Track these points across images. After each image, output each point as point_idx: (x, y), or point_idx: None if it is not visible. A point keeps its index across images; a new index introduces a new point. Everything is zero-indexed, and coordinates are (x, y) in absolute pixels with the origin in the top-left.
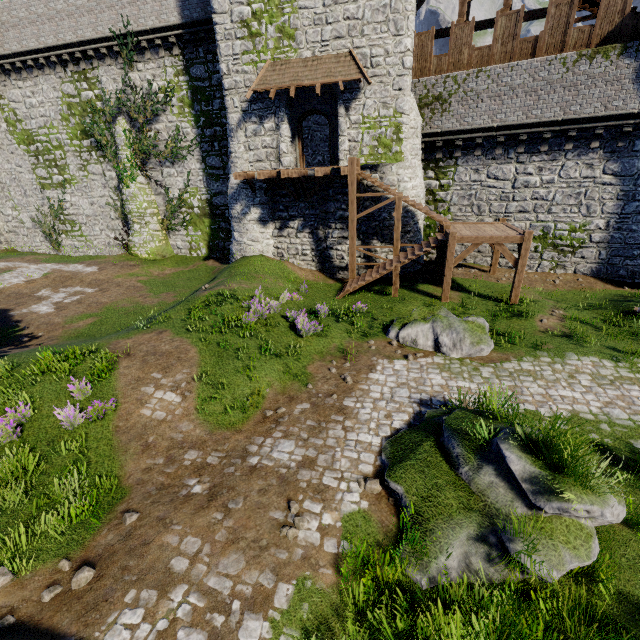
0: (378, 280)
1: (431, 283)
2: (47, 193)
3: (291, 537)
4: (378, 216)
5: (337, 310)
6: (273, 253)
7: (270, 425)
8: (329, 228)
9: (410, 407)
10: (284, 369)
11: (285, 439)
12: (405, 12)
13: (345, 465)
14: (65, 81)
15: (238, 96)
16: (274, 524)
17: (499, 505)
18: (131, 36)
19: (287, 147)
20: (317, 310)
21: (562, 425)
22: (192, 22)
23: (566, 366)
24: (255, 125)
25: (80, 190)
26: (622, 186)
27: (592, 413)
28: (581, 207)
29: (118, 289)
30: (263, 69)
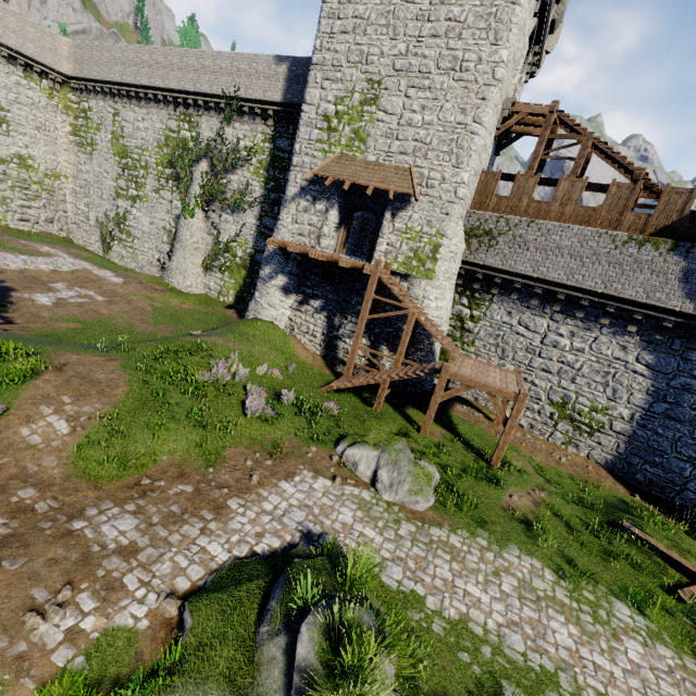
0: (374, 387)
1: (423, 410)
2: (119, 201)
3: (29, 626)
4: (394, 323)
5: (308, 402)
6: (286, 324)
7: (134, 494)
8: (345, 318)
9: (291, 534)
10: (200, 441)
11: (132, 515)
12: (469, 150)
13: (164, 570)
14: (172, 118)
15: (301, 174)
16: (27, 603)
17: (262, 690)
18: (238, 100)
19: (329, 231)
20: (283, 394)
21: (438, 627)
22: (291, 104)
23: (499, 559)
24: (308, 203)
25: (147, 208)
26: (654, 381)
27: (485, 627)
28: (607, 388)
29: (125, 306)
30: (329, 159)
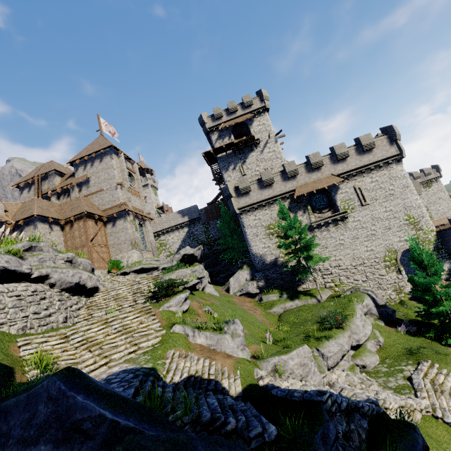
0: None
1: None
2: None
3: None
4: None
5: None
6: None
7: None
8: None
9: None
10: None
11: None
12: None
13: None
14: None
15: None
16: None
17: None
18: None
19: None
20: None
21: None
22: None
23: None
24: None
25: None
26: None
27: None
28: None
29: None
30: None
